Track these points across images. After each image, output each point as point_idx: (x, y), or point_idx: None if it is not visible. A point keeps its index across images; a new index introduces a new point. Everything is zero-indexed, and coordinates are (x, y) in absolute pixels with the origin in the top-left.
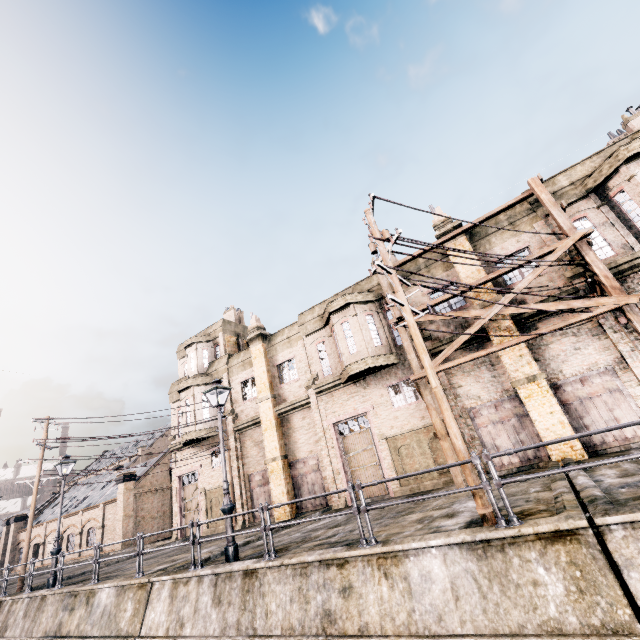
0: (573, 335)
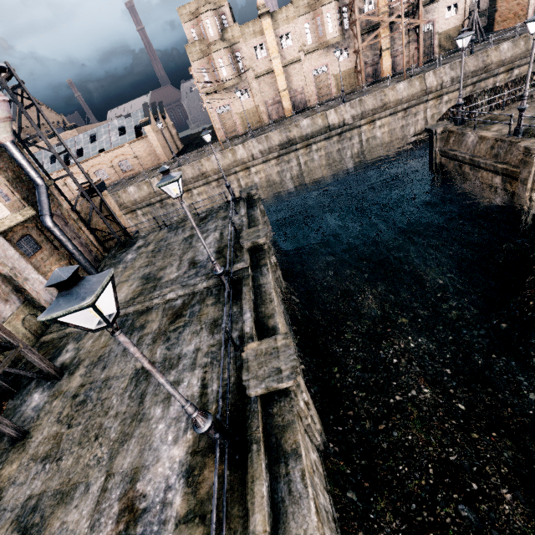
0: (401, 32)
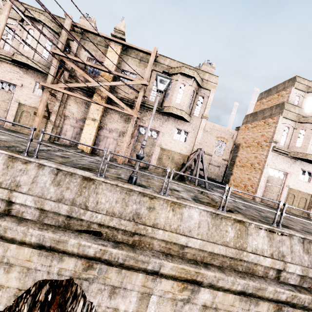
0: (120, 116)
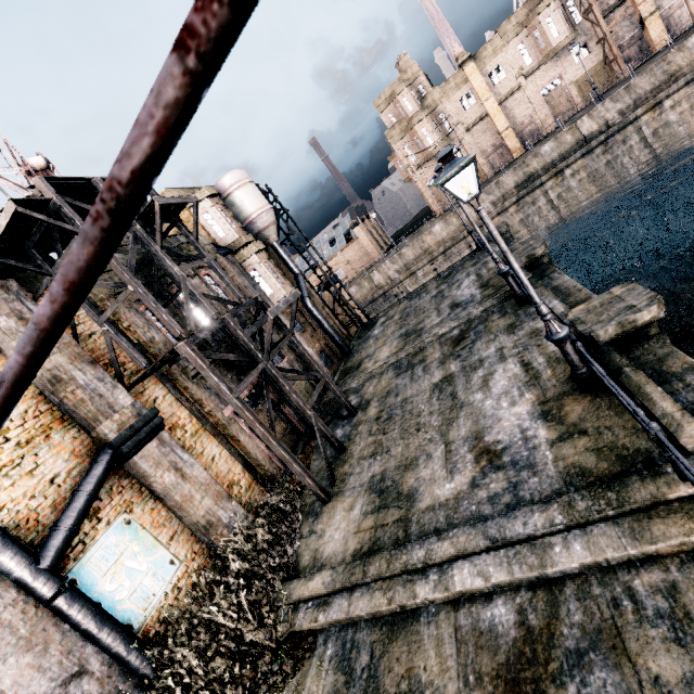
0: None
